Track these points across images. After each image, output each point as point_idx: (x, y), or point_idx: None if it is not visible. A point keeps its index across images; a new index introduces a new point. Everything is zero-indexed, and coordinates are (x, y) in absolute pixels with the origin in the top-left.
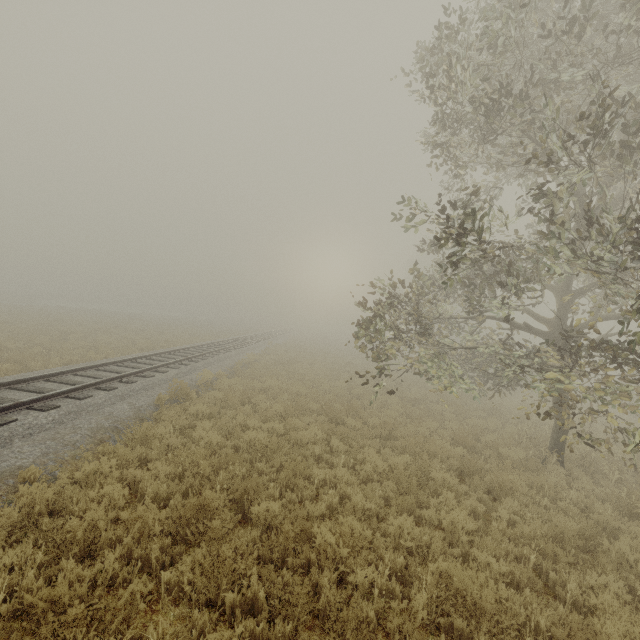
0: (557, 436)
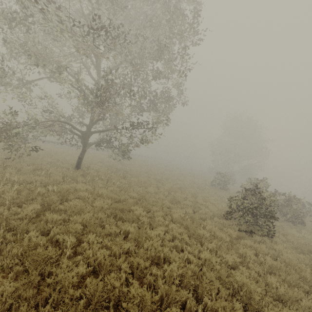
0: (77, 161)
